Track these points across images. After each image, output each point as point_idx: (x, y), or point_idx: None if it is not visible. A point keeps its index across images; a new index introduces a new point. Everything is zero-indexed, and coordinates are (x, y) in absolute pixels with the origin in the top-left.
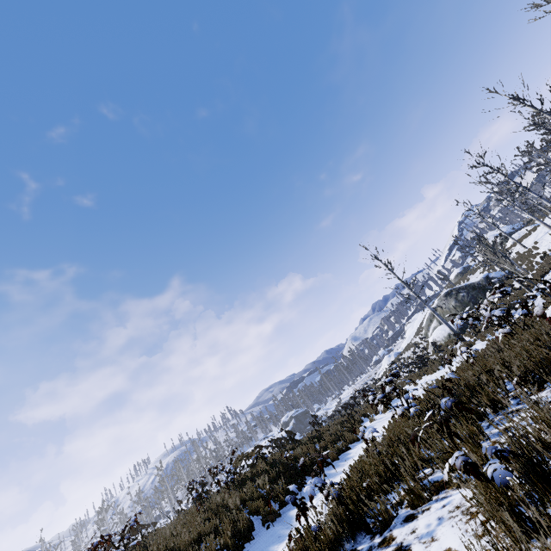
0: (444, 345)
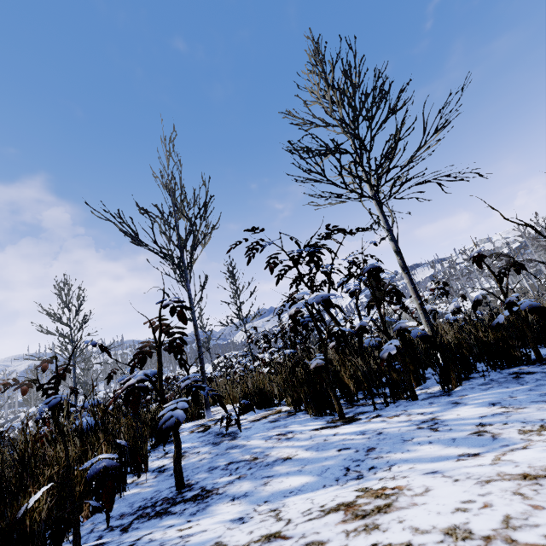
0: None
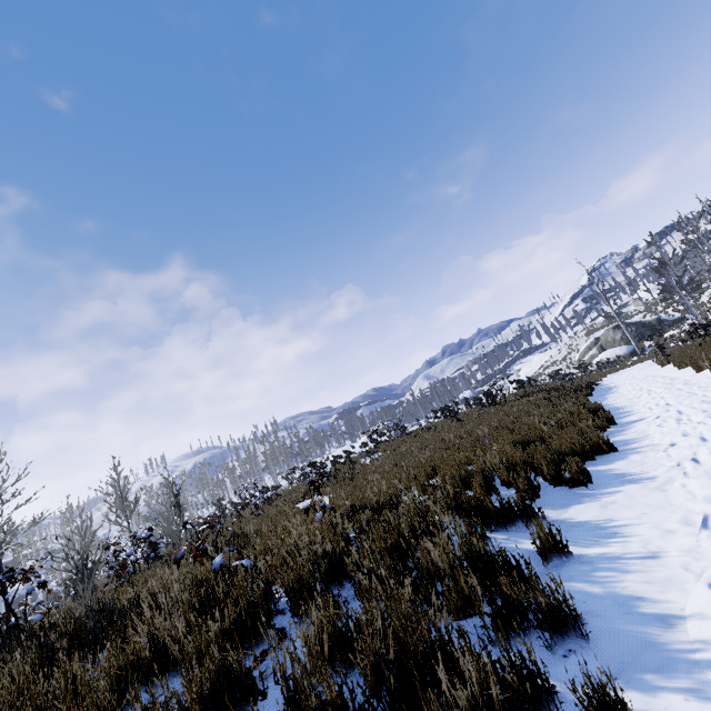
0: (614, 363)
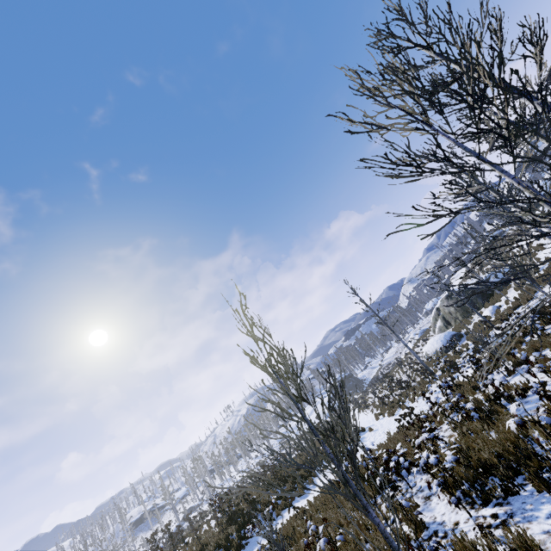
0: (430, 363)
